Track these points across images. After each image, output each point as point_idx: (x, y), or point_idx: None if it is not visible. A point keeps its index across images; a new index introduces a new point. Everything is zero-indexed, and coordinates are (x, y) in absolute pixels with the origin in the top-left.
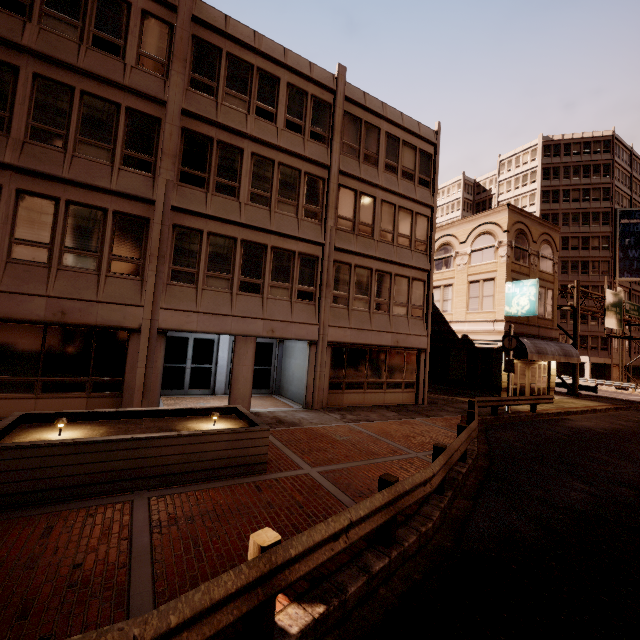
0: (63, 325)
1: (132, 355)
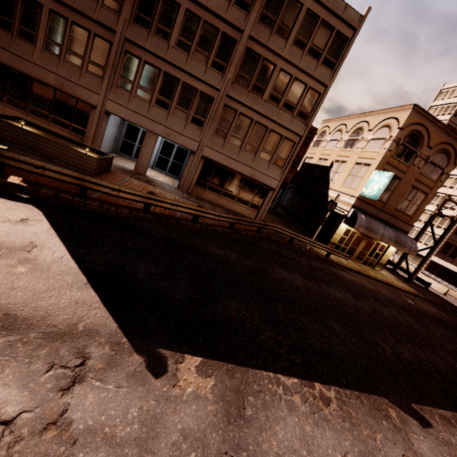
0: (63, 92)
1: (91, 120)
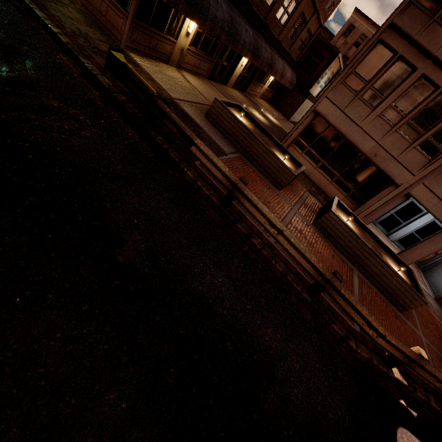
0: (368, 159)
1: (381, 195)
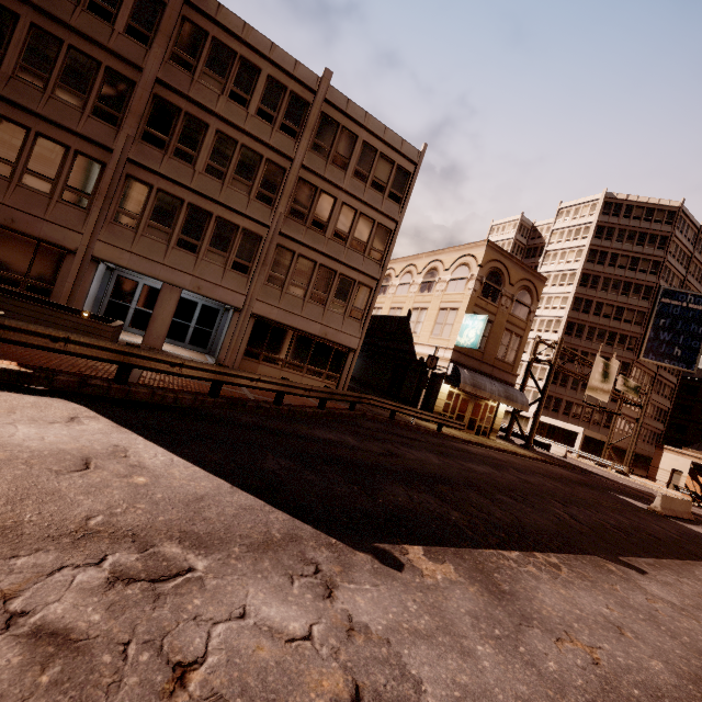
0: (12, 231)
1: (65, 271)
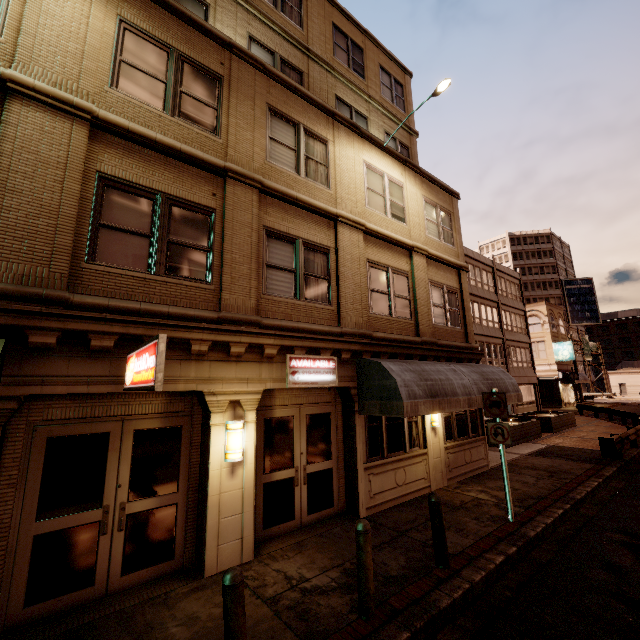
0: None
1: None
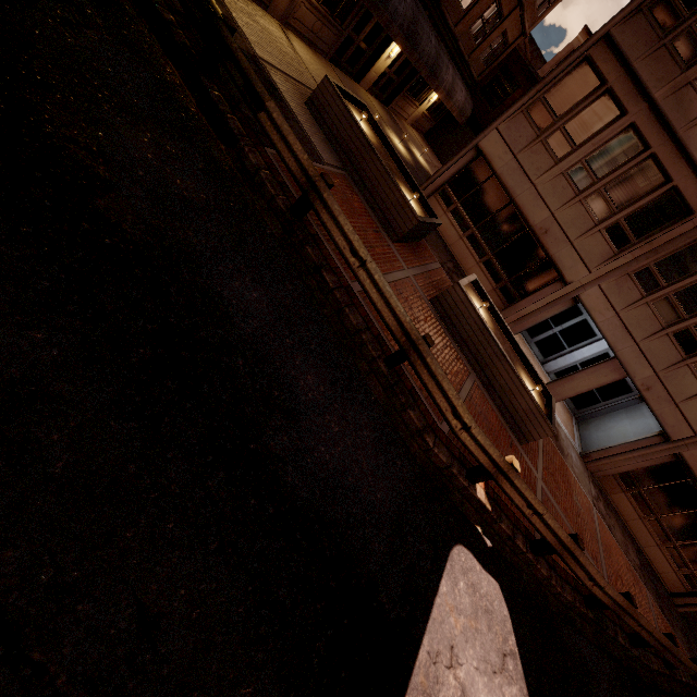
0: (536, 238)
1: (542, 293)
